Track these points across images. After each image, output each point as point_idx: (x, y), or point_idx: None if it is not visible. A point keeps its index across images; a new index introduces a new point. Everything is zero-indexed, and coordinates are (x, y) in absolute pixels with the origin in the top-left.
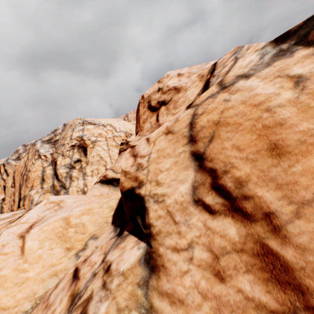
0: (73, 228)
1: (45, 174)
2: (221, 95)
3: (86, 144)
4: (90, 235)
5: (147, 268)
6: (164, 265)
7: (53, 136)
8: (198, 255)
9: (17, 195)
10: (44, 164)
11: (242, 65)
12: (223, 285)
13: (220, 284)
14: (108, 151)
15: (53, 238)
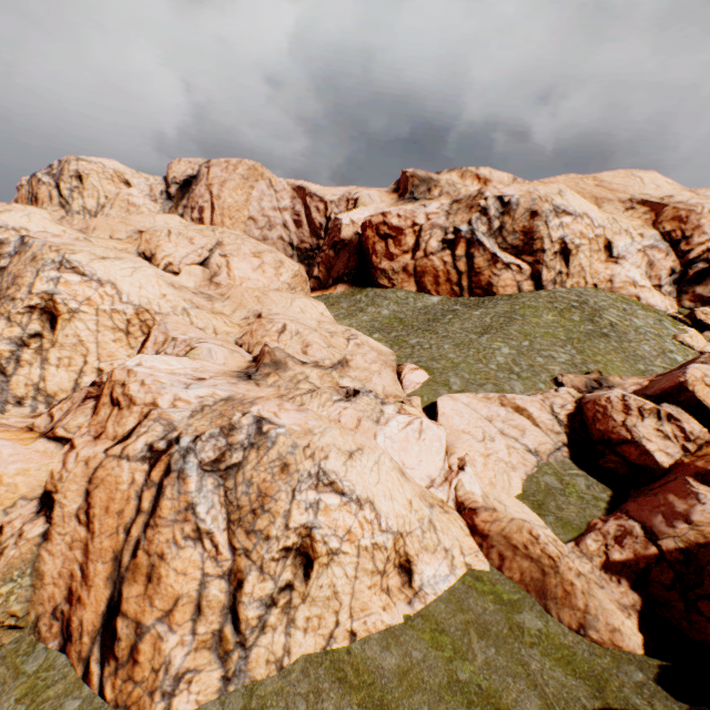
0: (6, 487)
1: None
2: (116, 462)
3: (57, 311)
4: (22, 495)
5: (44, 538)
6: (53, 538)
7: None
8: (68, 539)
9: None
10: None
11: (135, 448)
12: (71, 551)
13: (70, 551)
14: (97, 334)
15: None
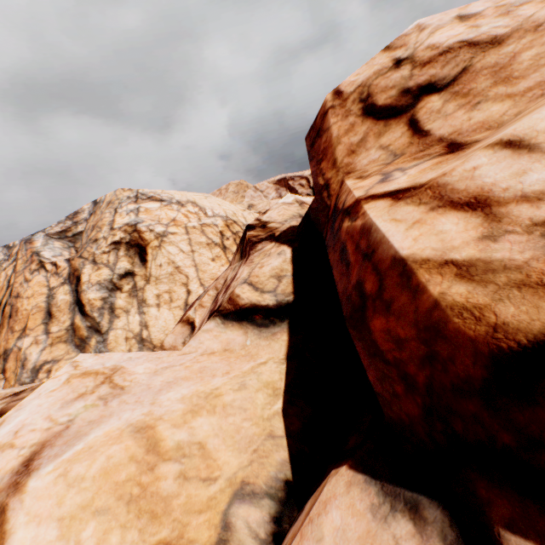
0: (172, 464)
1: (54, 303)
2: None
3: (144, 241)
4: (231, 485)
5: None
6: None
7: (70, 224)
8: None
9: None
10: (51, 280)
11: None
12: None
13: None
14: (192, 255)
15: (110, 508)
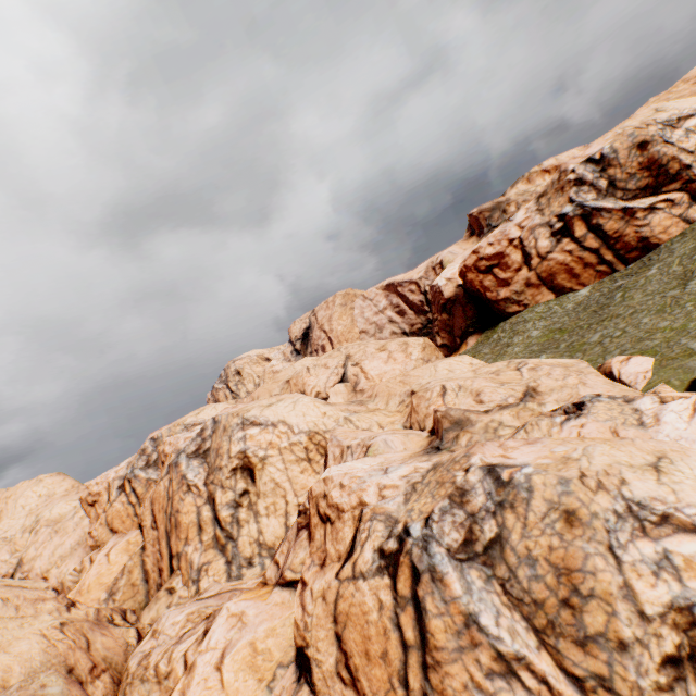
0: (261, 655)
1: (202, 518)
2: (352, 585)
3: (252, 464)
4: (277, 662)
5: None
6: None
7: (200, 441)
8: None
9: (165, 546)
10: (198, 500)
11: (365, 559)
12: None
13: None
14: (286, 472)
15: (245, 668)
